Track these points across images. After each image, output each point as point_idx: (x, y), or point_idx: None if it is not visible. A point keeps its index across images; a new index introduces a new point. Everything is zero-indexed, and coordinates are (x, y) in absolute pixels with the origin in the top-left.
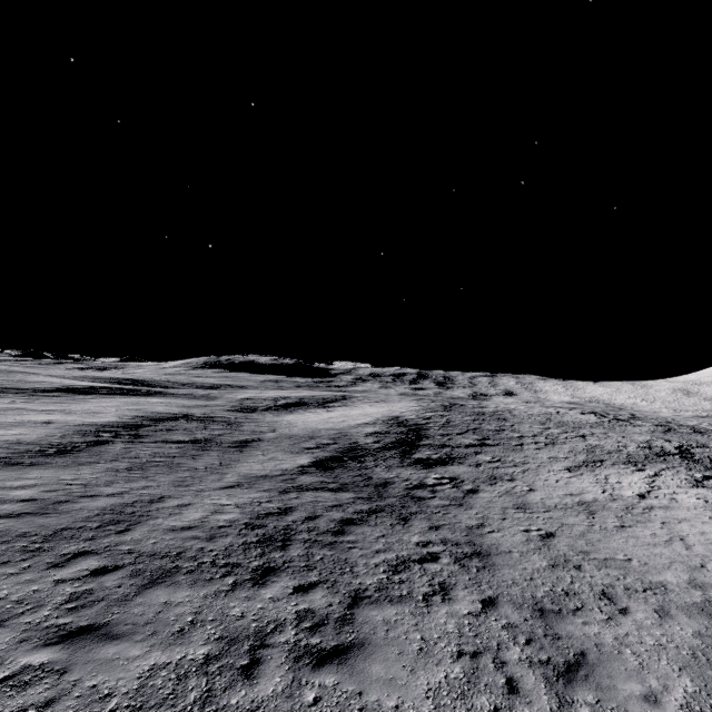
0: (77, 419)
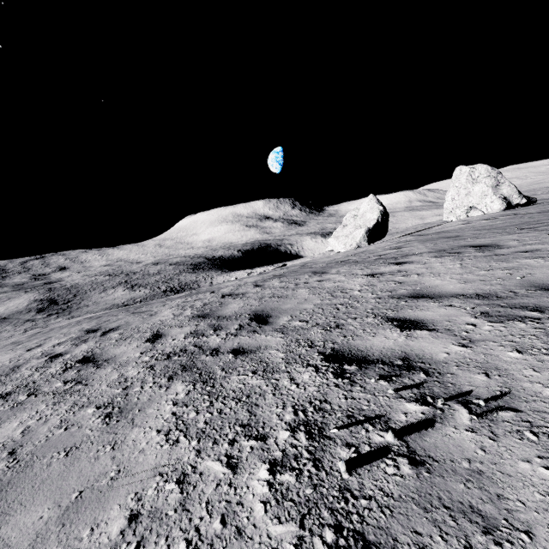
0: None
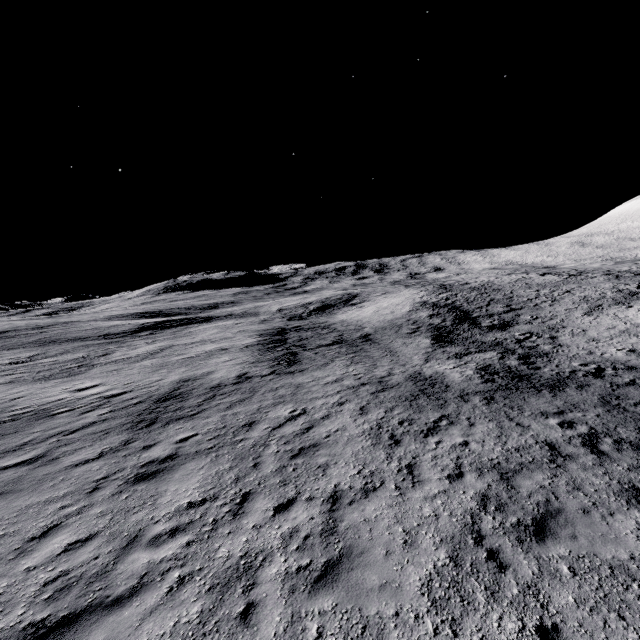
0: (233, 344)
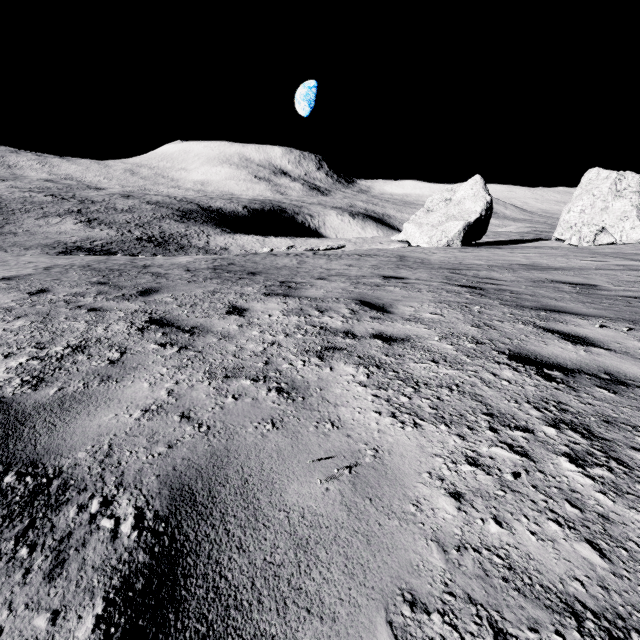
0: None
